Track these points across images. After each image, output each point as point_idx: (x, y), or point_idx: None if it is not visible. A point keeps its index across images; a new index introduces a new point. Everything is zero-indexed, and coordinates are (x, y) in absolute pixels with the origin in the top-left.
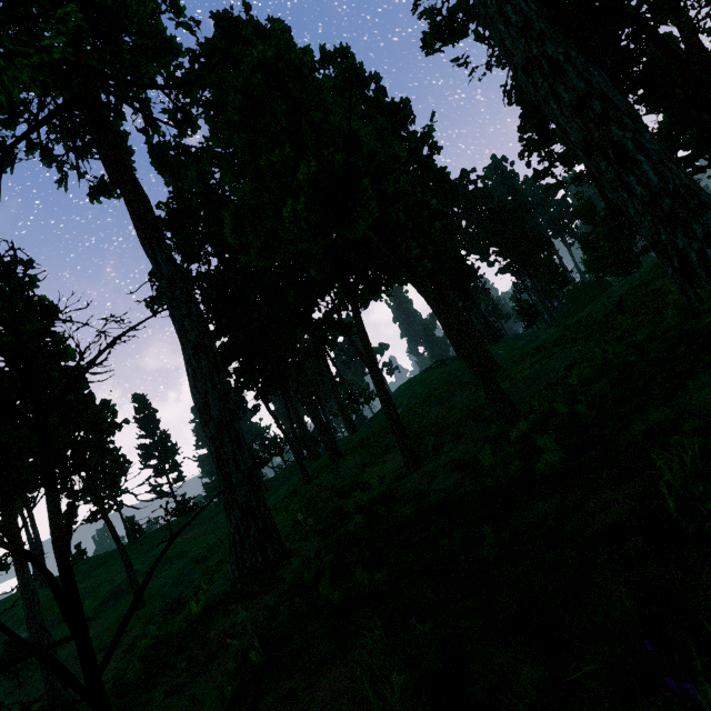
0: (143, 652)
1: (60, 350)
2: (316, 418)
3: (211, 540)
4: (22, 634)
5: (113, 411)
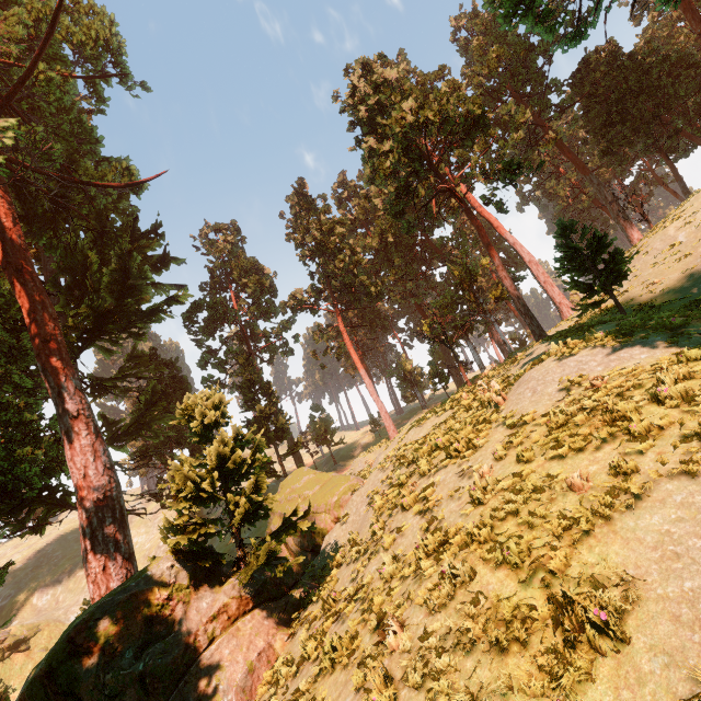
0: None
1: None
2: None
3: None
4: None
5: None
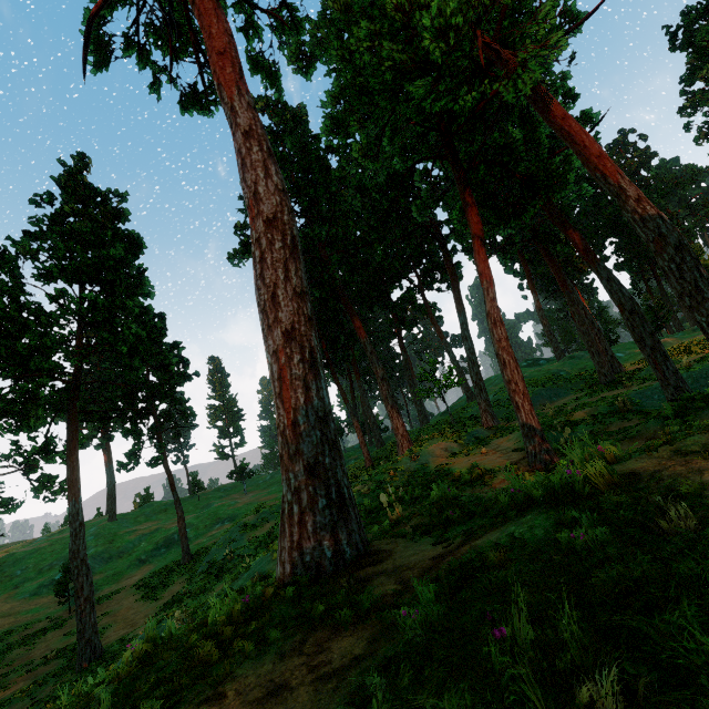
0: (125, 666)
1: (138, 282)
2: (387, 397)
3: (262, 509)
4: None
5: (186, 361)
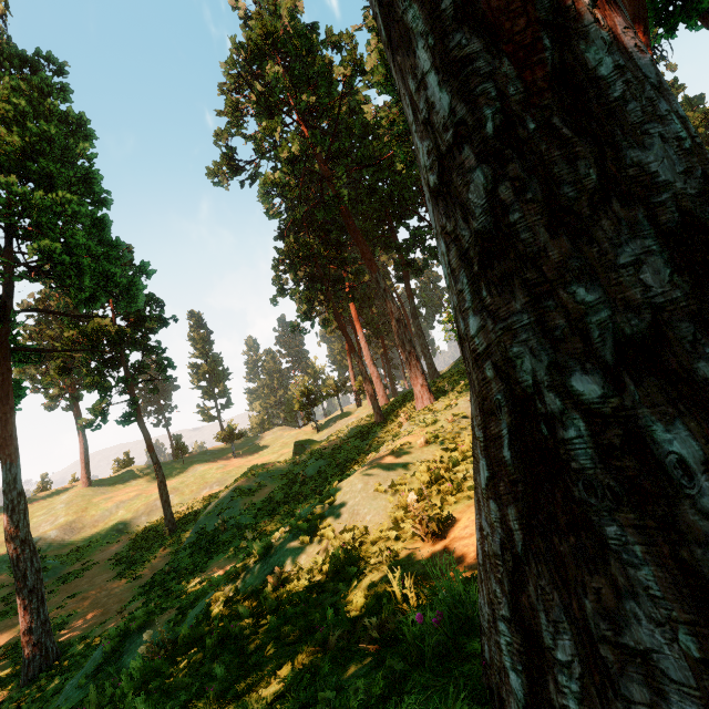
0: None
1: (85, 175)
2: (404, 342)
3: (257, 471)
4: (52, 532)
5: (160, 303)
